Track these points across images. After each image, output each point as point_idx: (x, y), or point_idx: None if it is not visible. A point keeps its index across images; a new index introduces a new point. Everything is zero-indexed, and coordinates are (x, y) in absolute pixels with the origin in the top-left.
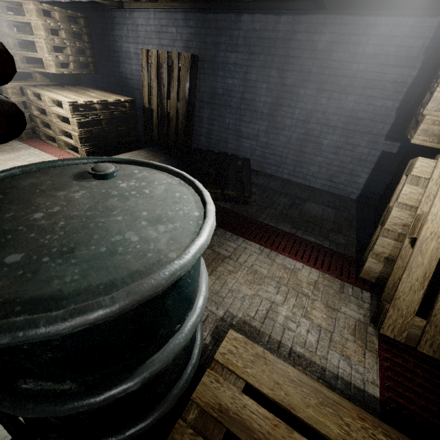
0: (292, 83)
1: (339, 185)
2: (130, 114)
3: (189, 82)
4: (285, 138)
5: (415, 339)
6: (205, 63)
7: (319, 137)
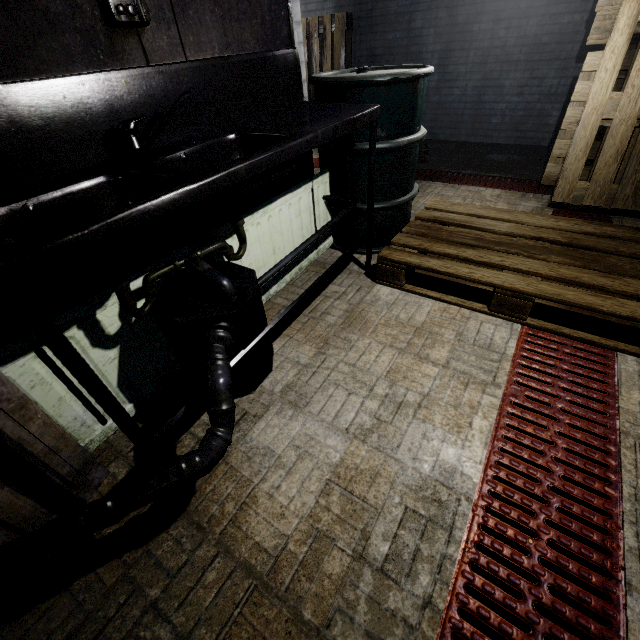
0: (464, 20)
1: (527, 134)
2: None
3: (345, 48)
4: (460, 90)
5: (581, 199)
6: (361, 21)
7: (499, 79)
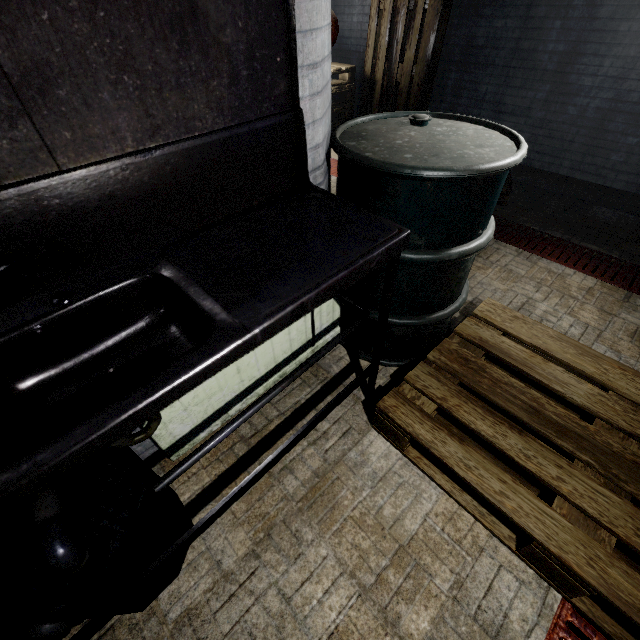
0: (609, 14)
1: None
2: (348, 89)
3: (436, 33)
4: (577, 109)
5: None
6: None
7: (638, 104)
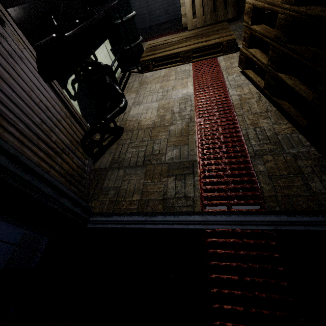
0: None
1: (172, 14)
2: None
3: None
4: (138, 3)
5: (196, 26)
6: None
7: None
